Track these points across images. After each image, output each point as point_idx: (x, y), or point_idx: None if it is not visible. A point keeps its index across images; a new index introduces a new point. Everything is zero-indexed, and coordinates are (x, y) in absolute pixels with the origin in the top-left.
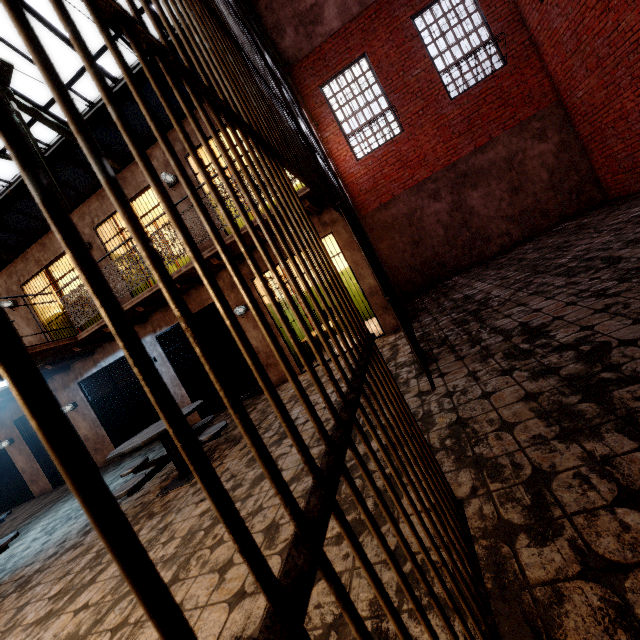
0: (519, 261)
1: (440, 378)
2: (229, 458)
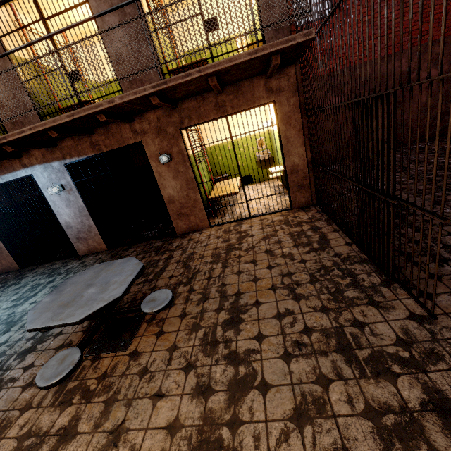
0: (403, 169)
1: (428, 300)
2: (170, 326)
